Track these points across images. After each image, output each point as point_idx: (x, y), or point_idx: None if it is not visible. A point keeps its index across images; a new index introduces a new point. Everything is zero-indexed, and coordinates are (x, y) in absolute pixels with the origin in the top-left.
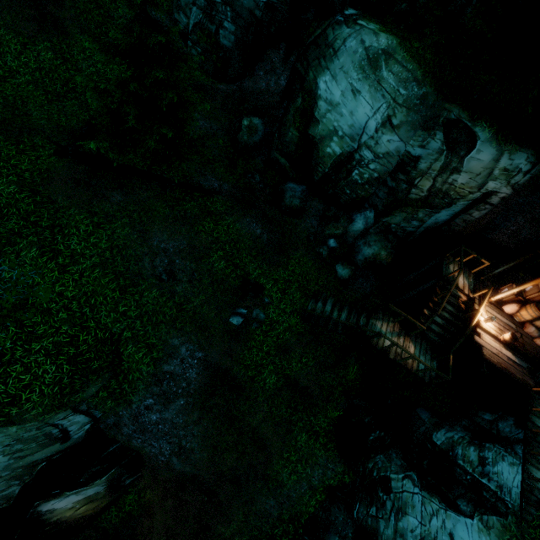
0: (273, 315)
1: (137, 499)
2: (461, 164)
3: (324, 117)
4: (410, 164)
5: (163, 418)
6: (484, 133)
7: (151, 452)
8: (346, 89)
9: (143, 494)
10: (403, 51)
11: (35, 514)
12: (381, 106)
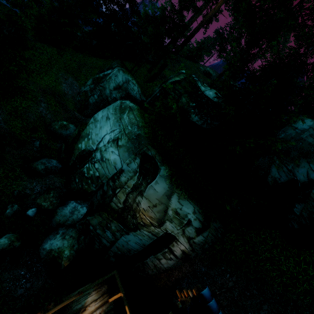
0: None
1: None
2: (147, 189)
3: (89, 125)
4: (117, 174)
5: None
6: (164, 171)
7: None
8: (104, 115)
9: None
10: (138, 112)
11: None
12: (115, 130)
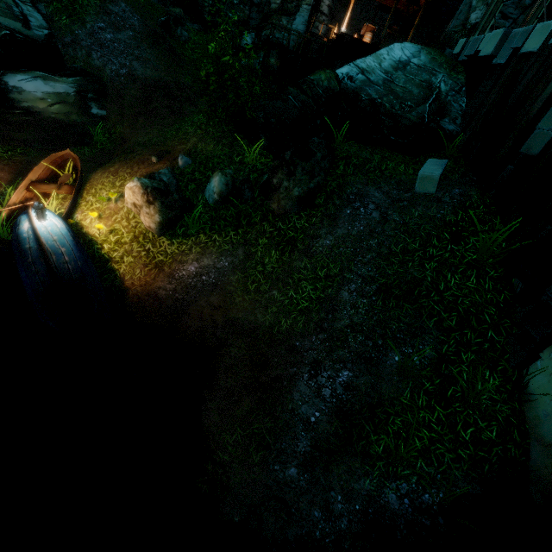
0: (195, 39)
1: (108, 137)
2: None
3: None
4: None
5: (117, 38)
6: None
7: (112, 72)
8: None
9: (114, 131)
10: None
11: (3, 85)
12: None
